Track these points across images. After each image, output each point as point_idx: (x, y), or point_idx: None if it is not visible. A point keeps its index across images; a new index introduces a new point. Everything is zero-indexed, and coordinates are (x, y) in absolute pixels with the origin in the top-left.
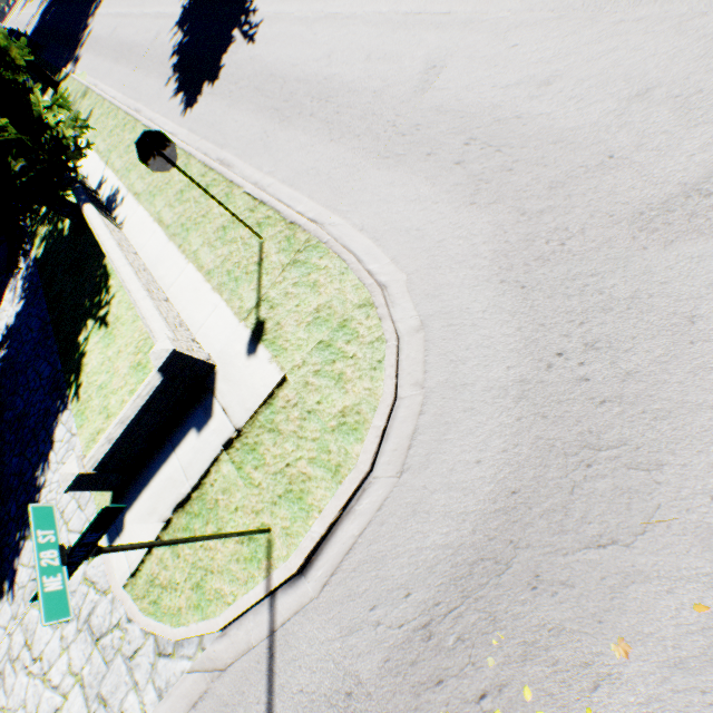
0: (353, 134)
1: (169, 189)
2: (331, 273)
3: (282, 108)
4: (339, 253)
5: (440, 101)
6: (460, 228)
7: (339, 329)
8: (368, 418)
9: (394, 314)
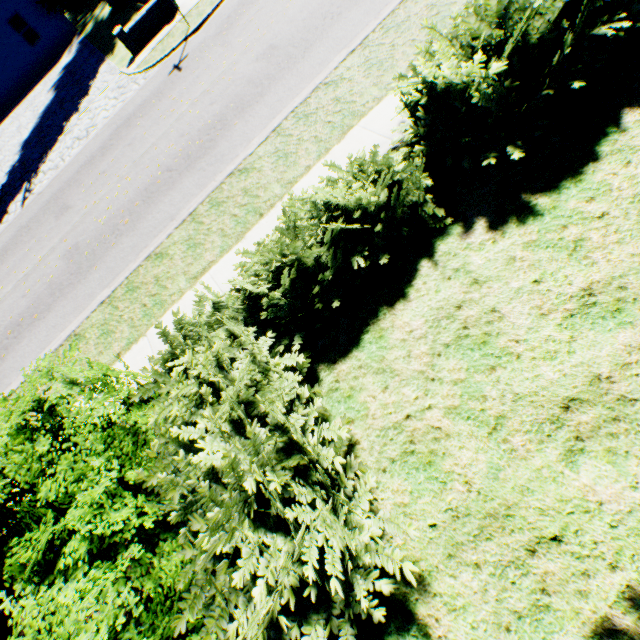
0: None
1: None
2: None
3: None
4: None
5: None
6: None
7: None
8: None
9: None
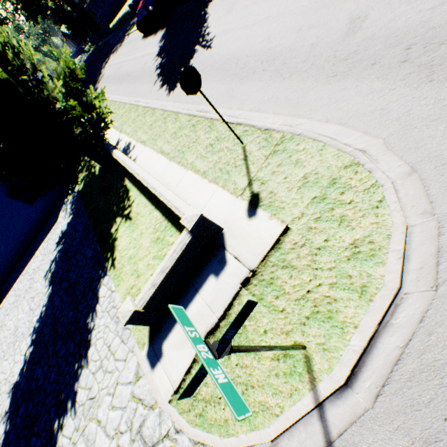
0: (301, 70)
1: (166, 134)
2: (310, 151)
3: (239, 73)
4: (313, 138)
5: (372, 33)
6: (425, 98)
7: (329, 186)
8: (383, 245)
9: (380, 167)
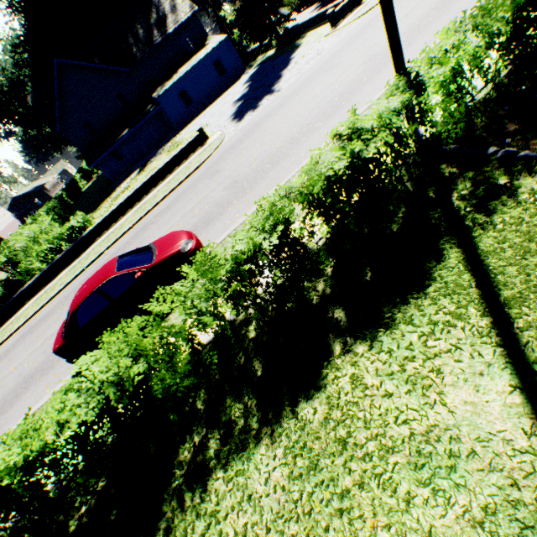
0: None
1: None
2: None
3: None
4: None
5: None
6: None
7: None
8: None
9: None
